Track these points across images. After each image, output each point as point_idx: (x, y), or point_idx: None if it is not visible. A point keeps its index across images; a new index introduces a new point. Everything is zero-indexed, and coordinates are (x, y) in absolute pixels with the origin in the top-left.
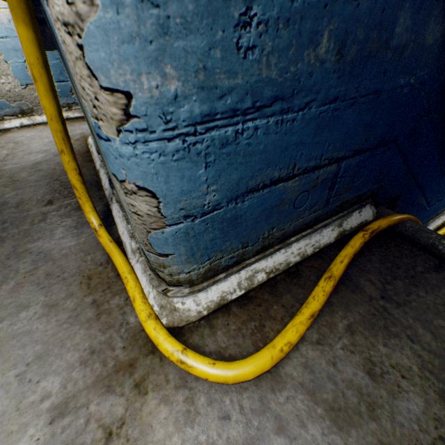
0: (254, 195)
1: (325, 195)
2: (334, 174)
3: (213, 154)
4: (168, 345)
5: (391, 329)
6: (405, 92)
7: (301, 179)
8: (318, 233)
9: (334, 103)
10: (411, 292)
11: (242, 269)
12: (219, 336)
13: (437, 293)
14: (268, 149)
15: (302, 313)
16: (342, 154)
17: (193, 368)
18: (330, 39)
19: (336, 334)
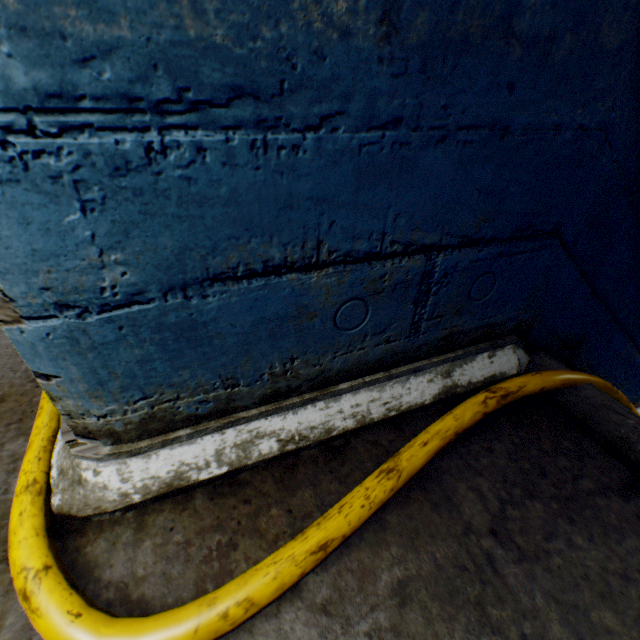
0: (228, 288)
1: (408, 312)
2: (421, 276)
3: (96, 185)
4: (23, 552)
5: (491, 611)
6: (568, 139)
7: (342, 273)
8: (400, 382)
9: (395, 130)
10: (558, 532)
11: (229, 426)
12: (143, 550)
13: (613, 544)
14: (242, 199)
15: (304, 536)
16: (434, 239)
17: (37, 615)
18: None
19: (368, 597)
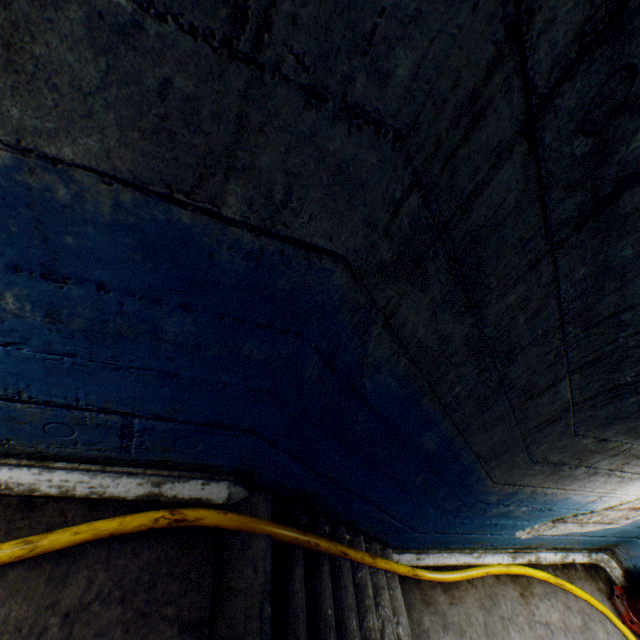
0: None
1: (116, 440)
2: (122, 425)
3: None
4: None
5: None
6: (240, 390)
7: (45, 409)
8: (114, 476)
9: (74, 358)
10: (109, 634)
11: None
12: None
13: None
14: None
15: None
16: (128, 410)
17: None
18: (23, 300)
19: None
